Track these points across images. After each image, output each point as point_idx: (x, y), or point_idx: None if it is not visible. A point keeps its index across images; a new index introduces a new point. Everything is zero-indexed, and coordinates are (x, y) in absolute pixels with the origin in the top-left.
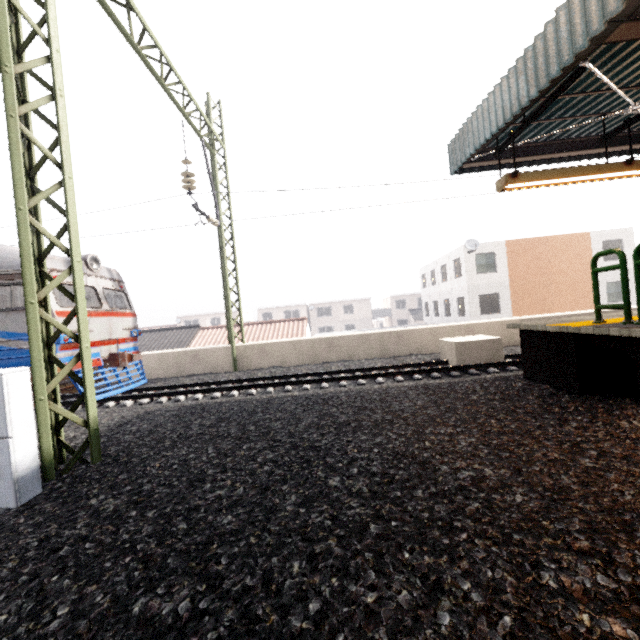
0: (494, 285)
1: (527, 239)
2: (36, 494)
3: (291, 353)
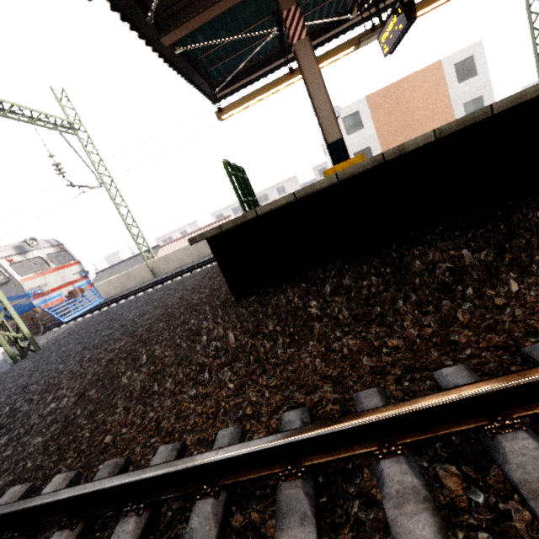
0: (364, 140)
1: (384, 88)
2: (8, 368)
3: (184, 256)
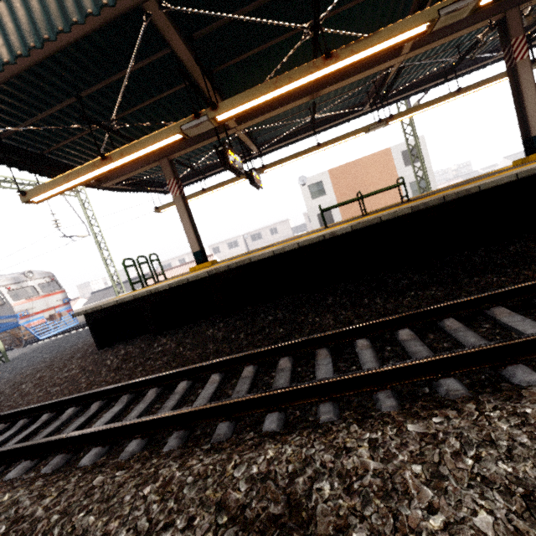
0: (326, 205)
1: (343, 165)
2: None
3: None
